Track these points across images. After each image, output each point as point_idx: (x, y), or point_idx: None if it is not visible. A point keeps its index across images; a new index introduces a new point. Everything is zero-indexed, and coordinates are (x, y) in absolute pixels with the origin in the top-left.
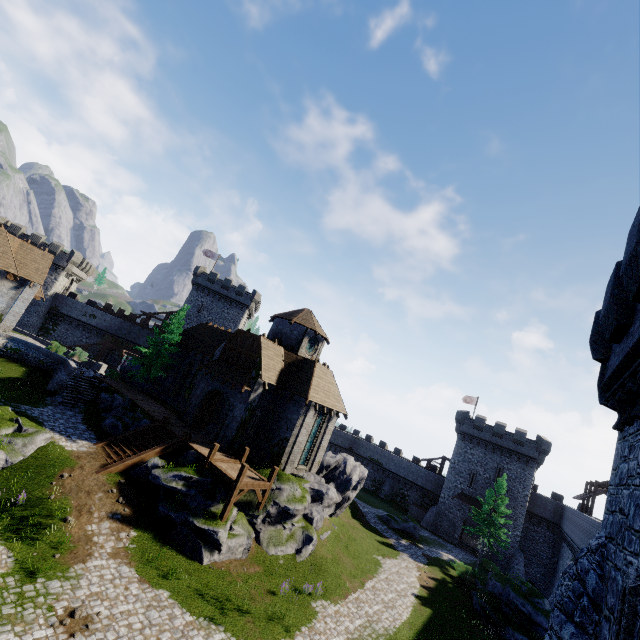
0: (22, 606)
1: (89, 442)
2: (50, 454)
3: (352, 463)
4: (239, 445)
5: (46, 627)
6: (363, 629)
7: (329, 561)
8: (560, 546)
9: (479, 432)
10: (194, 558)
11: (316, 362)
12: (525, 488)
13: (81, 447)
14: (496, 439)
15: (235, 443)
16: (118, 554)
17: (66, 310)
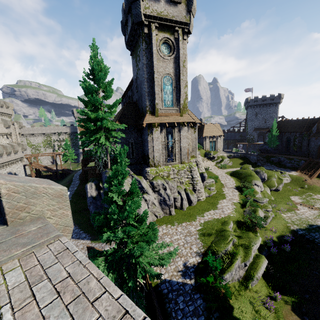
0: None
1: (294, 171)
2: (293, 176)
3: None
4: None
5: None
6: None
7: None
8: None
9: None
10: None
11: None
12: None
13: (295, 173)
14: None
15: None
16: None
17: None
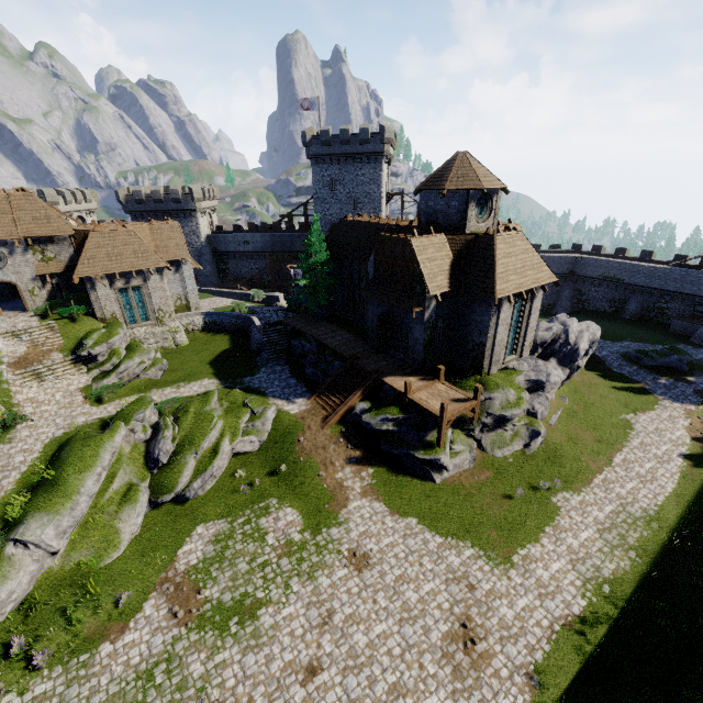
0: (321, 554)
1: (304, 398)
2: (283, 423)
3: (576, 329)
4: (432, 360)
5: (342, 567)
6: (615, 516)
7: (564, 444)
8: None
9: None
10: (427, 479)
11: (495, 237)
12: None
13: (300, 407)
14: None
15: (427, 362)
16: (366, 492)
17: (224, 248)
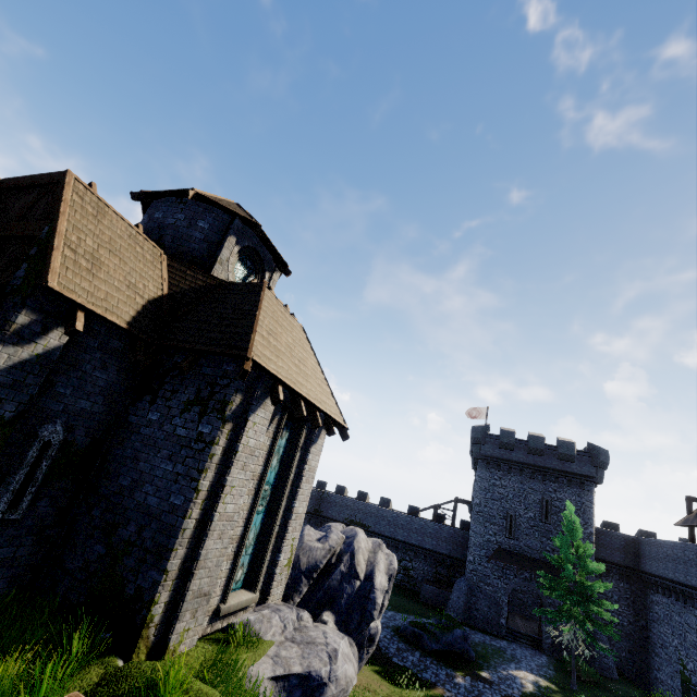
0: None
1: None
2: None
3: (364, 544)
4: None
5: None
6: None
7: None
8: (645, 601)
9: (509, 452)
10: None
11: (264, 284)
12: (587, 523)
13: None
14: (534, 458)
15: None
16: None
17: None
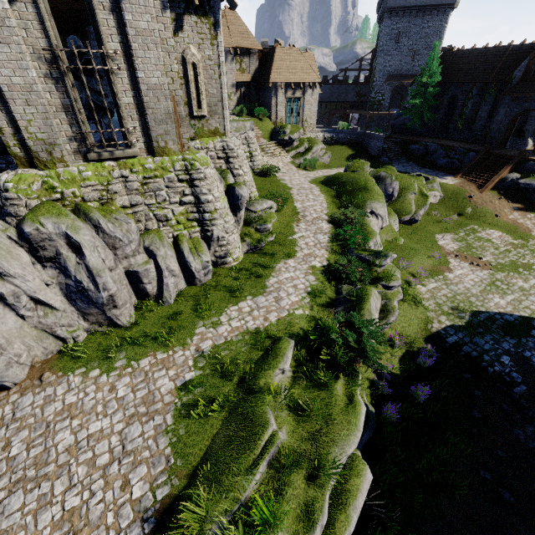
0: None
1: (450, 177)
2: (449, 188)
3: None
4: None
5: None
6: None
7: None
8: None
9: None
10: None
11: None
12: None
13: (453, 180)
14: None
15: None
16: None
17: None
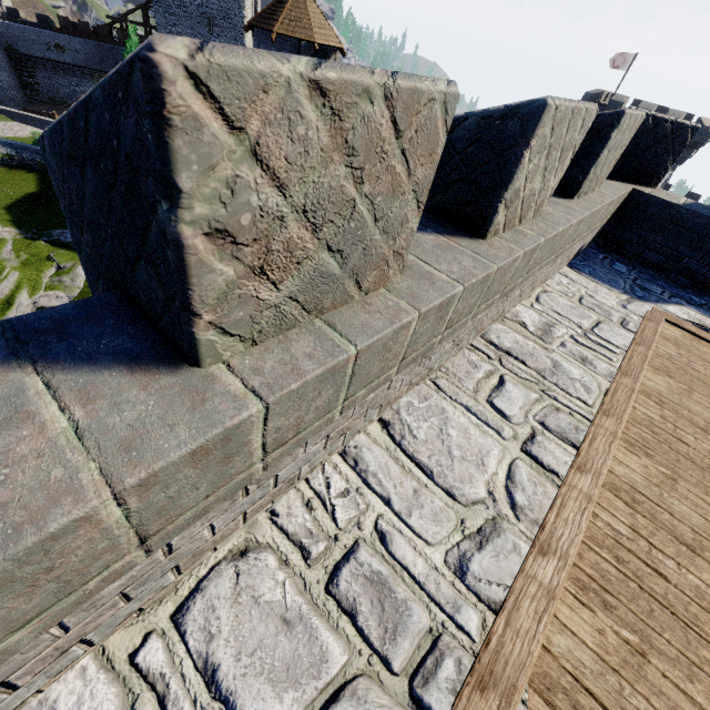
0: None
1: None
2: None
3: None
4: None
5: None
6: None
7: None
8: None
9: None
10: None
11: None
12: None
13: None
14: None
15: None
16: None
17: (24, 48)
